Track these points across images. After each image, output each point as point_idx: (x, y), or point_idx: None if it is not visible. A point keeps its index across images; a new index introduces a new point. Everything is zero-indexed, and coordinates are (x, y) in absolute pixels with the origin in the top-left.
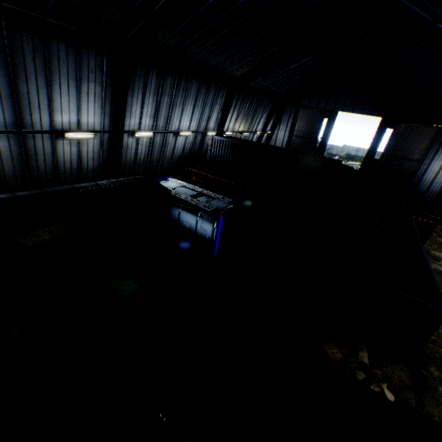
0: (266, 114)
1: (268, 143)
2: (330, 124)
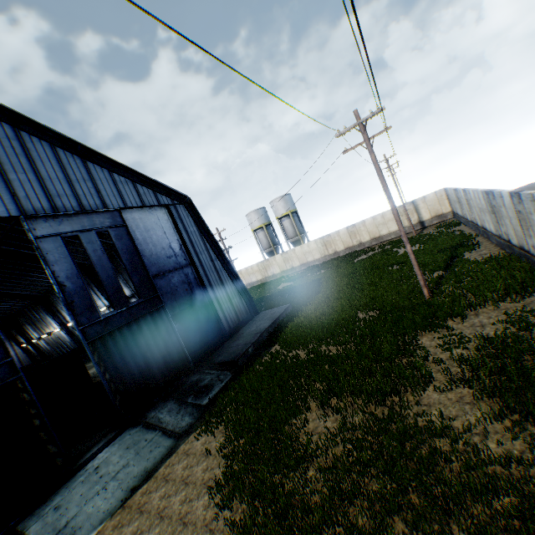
0: None
1: None
2: None
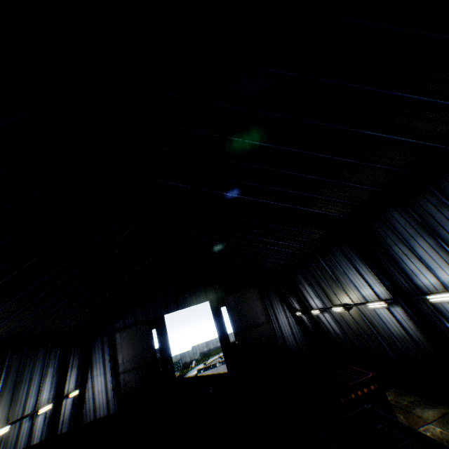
0: (55, 366)
1: (82, 409)
2: (162, 332)
